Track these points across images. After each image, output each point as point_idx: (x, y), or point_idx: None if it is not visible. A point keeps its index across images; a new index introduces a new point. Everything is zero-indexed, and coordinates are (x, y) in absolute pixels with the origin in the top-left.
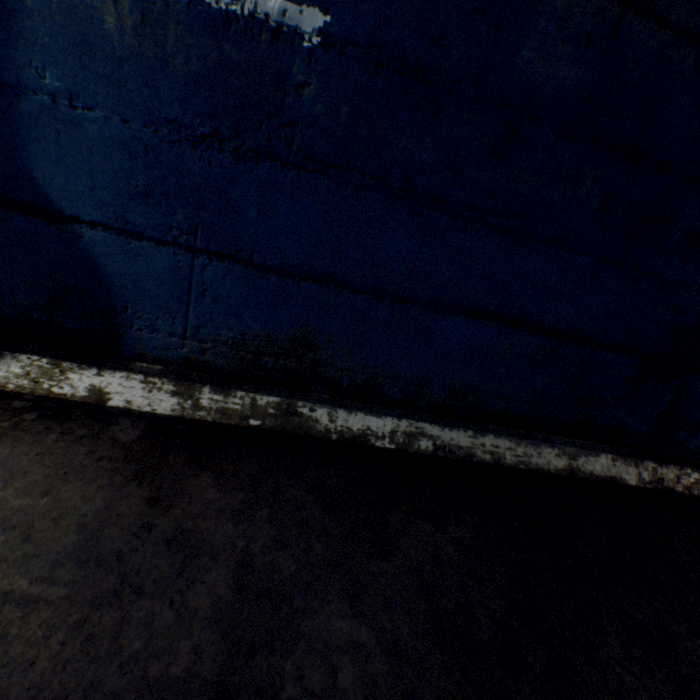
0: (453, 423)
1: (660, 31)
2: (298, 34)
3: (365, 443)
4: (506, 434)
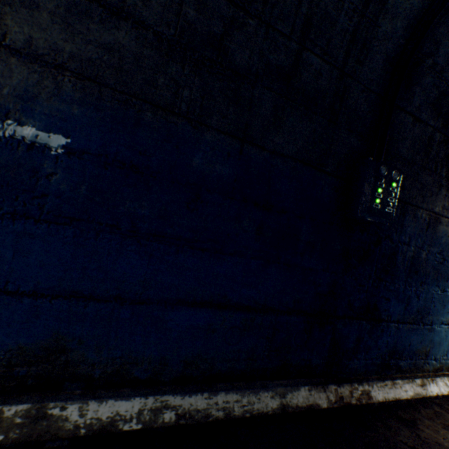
0: (192, 390)
1: (262, 151)
2: (47, 147)
3: (114, 430)
4: (234, 388)
